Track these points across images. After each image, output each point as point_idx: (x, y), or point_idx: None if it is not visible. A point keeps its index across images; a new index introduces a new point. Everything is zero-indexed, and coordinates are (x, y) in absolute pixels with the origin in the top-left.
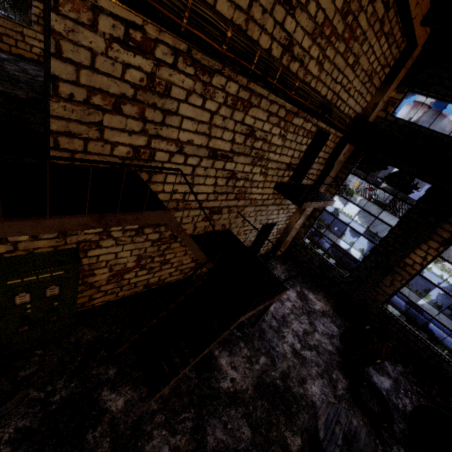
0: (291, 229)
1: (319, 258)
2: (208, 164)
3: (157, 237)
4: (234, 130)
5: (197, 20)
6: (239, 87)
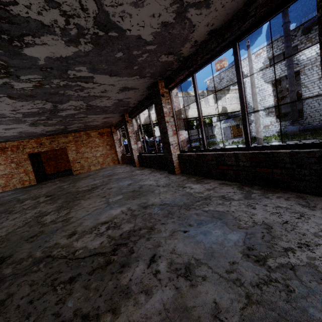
0: None
1: None
2: None
3: None
4: None
5: None
6: None
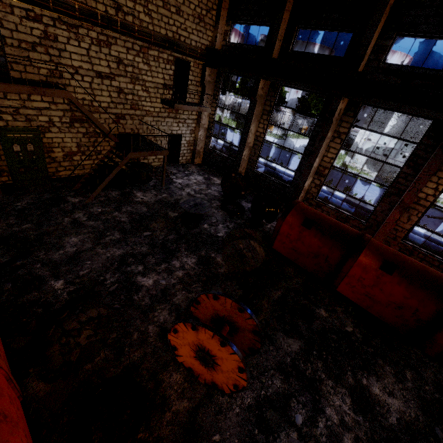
0: (197, 140)
1: (219, 155)
2: (99, 82)
3: (85, 131)
4: (106, 59)
5: (57, 3)
6: (98, 34)
